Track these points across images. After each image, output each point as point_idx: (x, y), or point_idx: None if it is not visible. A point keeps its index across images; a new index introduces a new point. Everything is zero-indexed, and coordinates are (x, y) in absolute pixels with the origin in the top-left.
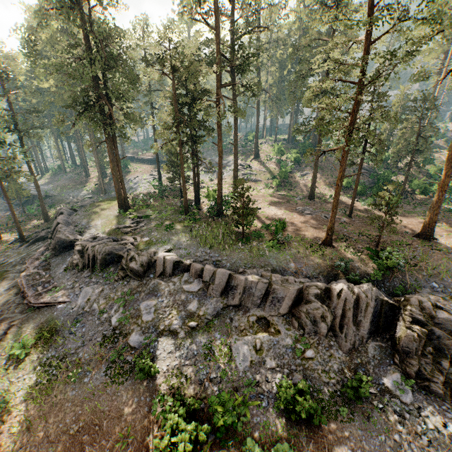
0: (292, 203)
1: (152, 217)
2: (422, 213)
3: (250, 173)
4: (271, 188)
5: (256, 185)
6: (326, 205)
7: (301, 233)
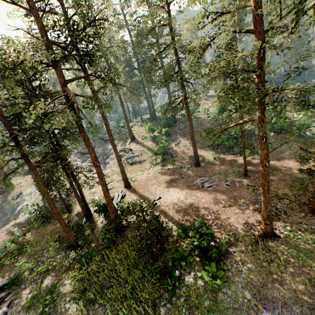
0: (185, 177)
1: (25, 277)
2: (291, 149)
3: (133, 156)
4: (157, 165)
5: (143, 165)
6: (215, 168)
7: (225, 223)
